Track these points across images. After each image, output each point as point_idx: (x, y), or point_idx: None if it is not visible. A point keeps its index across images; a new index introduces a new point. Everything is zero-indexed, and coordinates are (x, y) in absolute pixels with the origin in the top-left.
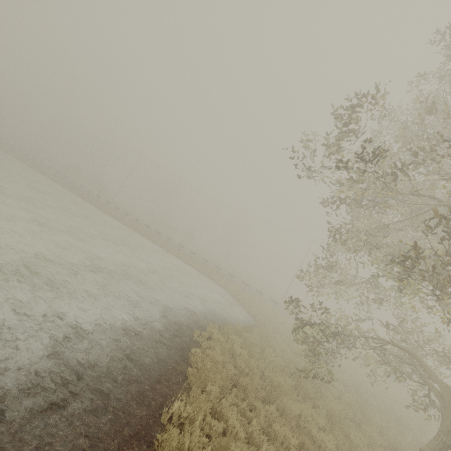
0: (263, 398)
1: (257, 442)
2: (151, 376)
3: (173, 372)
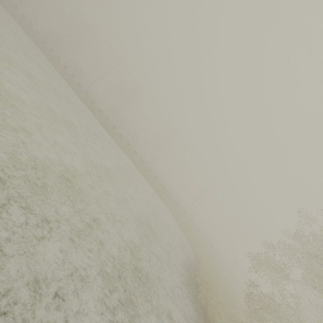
0: None
1: None
2: None
3: None
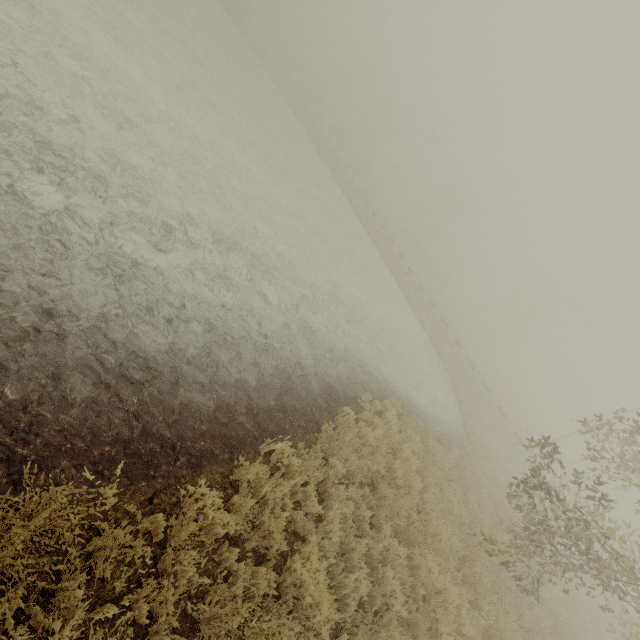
0: (399, 528)
1: (353, 563)
2: (280, 400)
3: (308, 414)
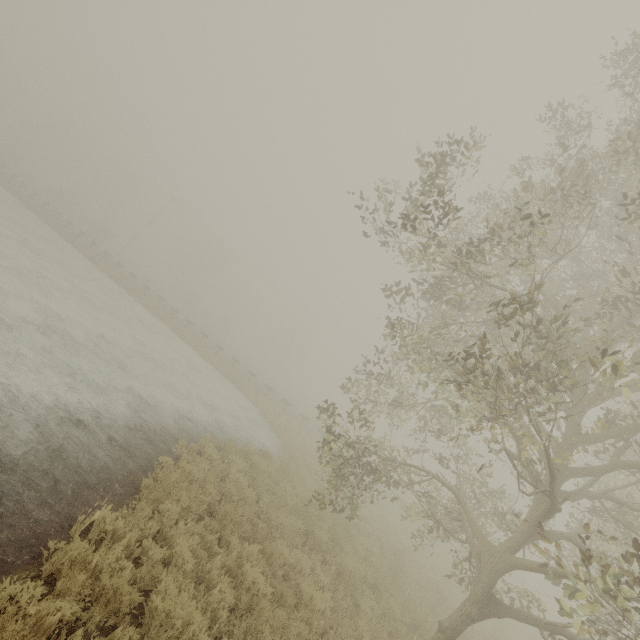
0: (246, 535)
1: (214, 583)
2: (80, 479)
3: (120, 481)
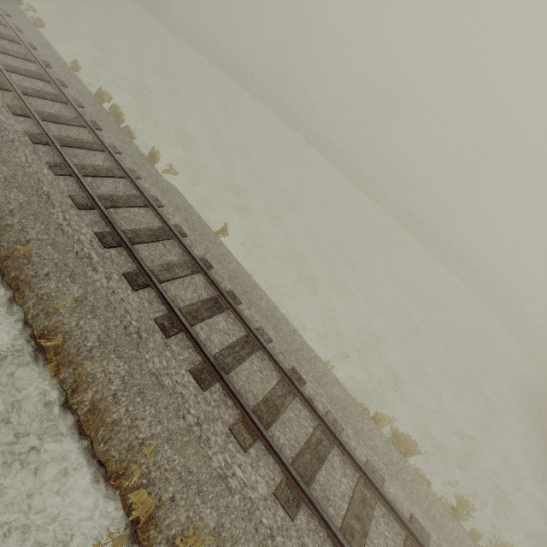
0: None
1: None
2: None
3: None
